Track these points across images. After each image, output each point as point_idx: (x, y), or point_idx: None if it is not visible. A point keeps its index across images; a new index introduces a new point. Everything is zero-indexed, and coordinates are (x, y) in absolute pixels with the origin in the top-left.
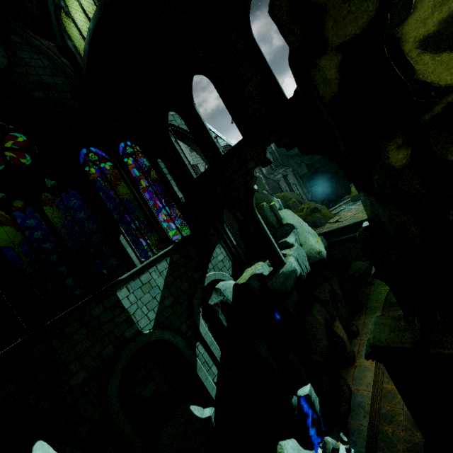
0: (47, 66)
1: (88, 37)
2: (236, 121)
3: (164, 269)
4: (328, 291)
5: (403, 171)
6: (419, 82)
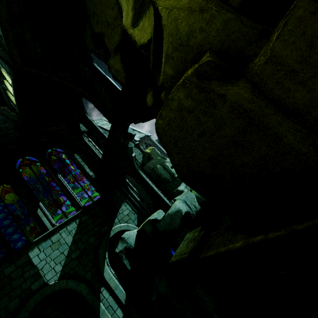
0: (2, 119)
1: (14, 97)
2: (104, 116)
3: (73, 228)
4: None
5: (155, 107)
6: (141, 47)
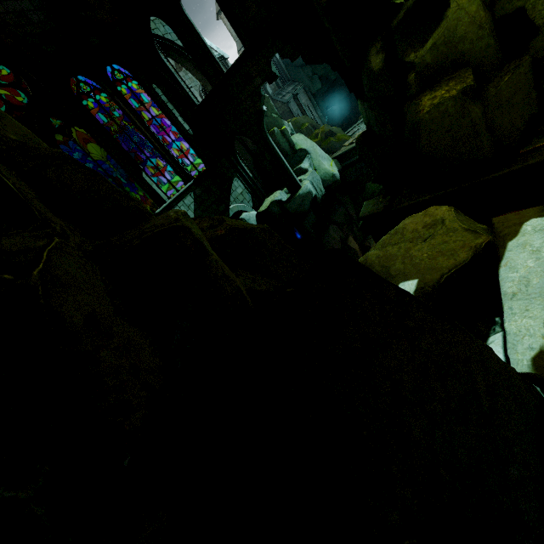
0: None
1: None
2: (234, 28)
3: (191, 203)
4: (343, 215)
5: (380, 75)
6: None
